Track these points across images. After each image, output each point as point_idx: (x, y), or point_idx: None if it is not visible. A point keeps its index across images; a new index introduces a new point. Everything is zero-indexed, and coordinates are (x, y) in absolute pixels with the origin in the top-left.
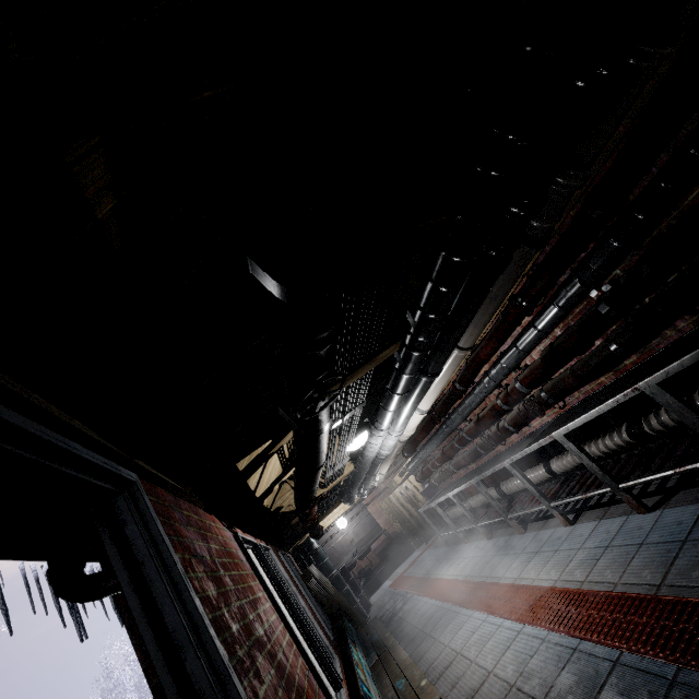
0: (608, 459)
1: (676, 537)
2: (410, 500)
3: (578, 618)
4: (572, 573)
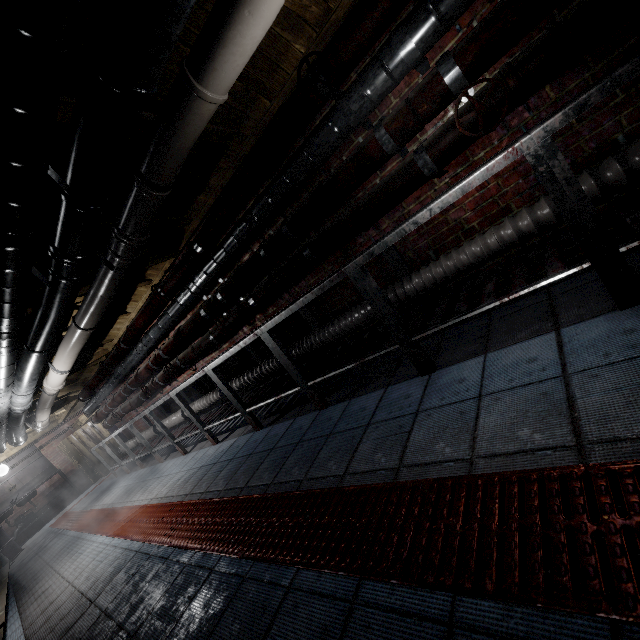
0: (218, 406)
1: (215, 461)
2: (94, 438)
3: (143, 525)
4: (163, 492)
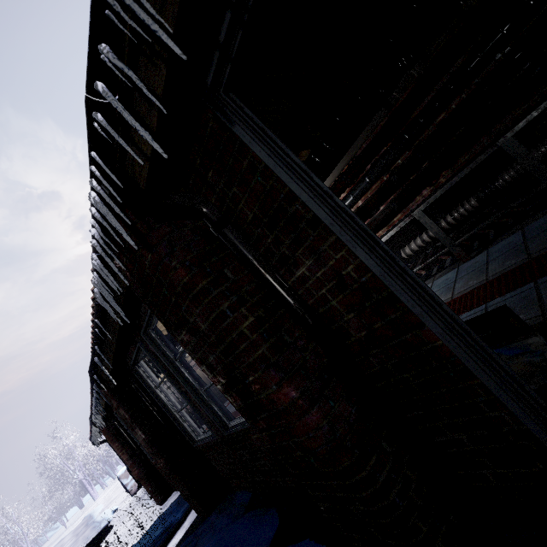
0: None
1: None
2: None
3: None
4: None
